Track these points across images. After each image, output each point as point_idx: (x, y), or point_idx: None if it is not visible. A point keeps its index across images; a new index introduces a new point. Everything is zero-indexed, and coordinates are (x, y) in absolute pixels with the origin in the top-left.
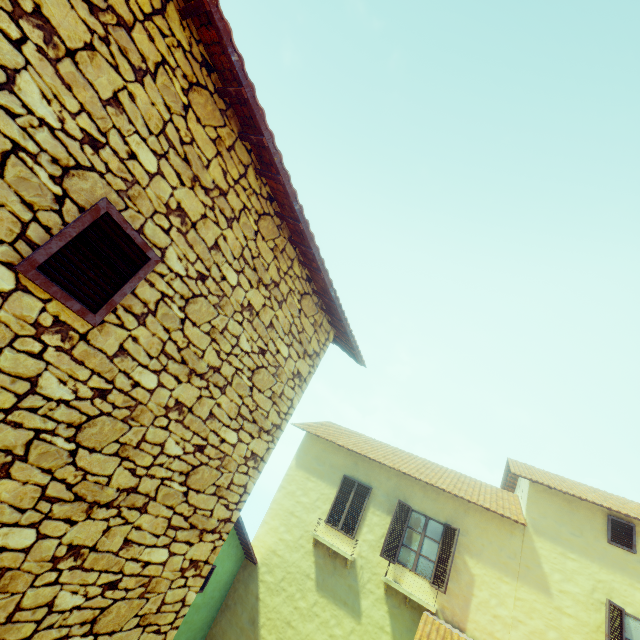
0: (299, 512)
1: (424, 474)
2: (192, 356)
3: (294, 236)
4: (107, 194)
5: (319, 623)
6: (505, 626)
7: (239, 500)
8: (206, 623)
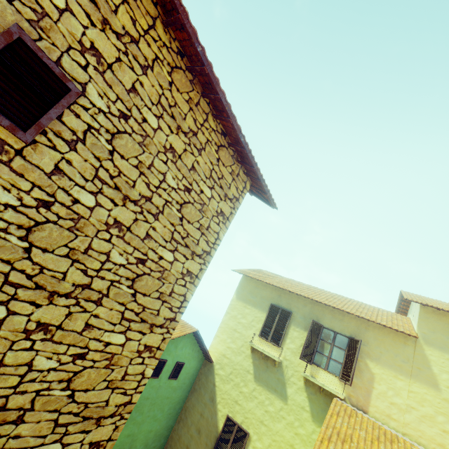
0: (240, 329)
1: (332, 302)
2: (124, 184)
3: (206, 91)
4: (19, 22)
5: (257, 402)
6: (400, 411)
7: (180, 306)
8: (181, 399)
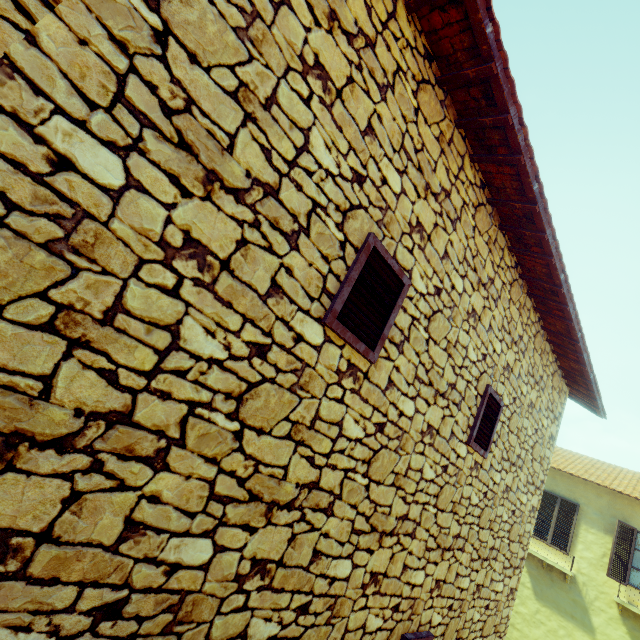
0: None
1: None
2: (510, 453)
3: (551, 337)
4: (487, 380)
5: (546, 630)
6: None
7: (527, 542)
8: None
